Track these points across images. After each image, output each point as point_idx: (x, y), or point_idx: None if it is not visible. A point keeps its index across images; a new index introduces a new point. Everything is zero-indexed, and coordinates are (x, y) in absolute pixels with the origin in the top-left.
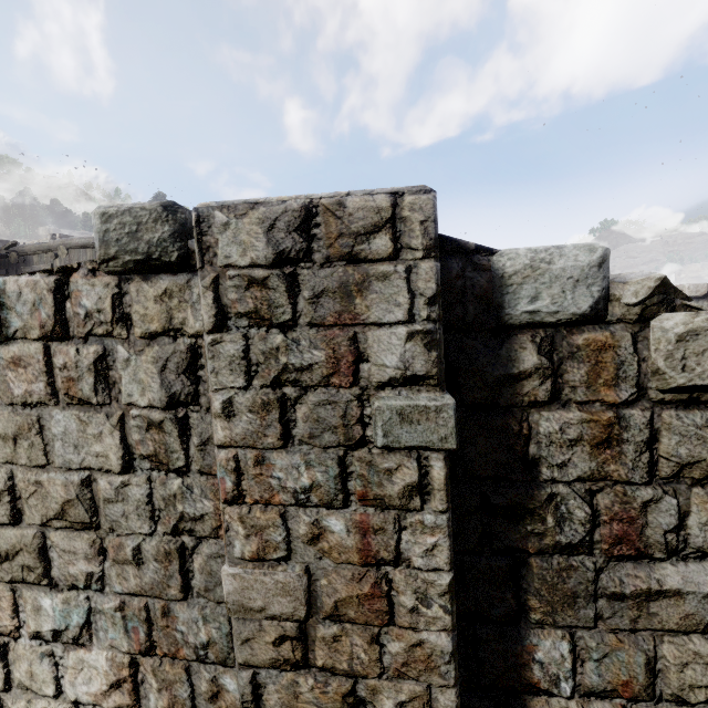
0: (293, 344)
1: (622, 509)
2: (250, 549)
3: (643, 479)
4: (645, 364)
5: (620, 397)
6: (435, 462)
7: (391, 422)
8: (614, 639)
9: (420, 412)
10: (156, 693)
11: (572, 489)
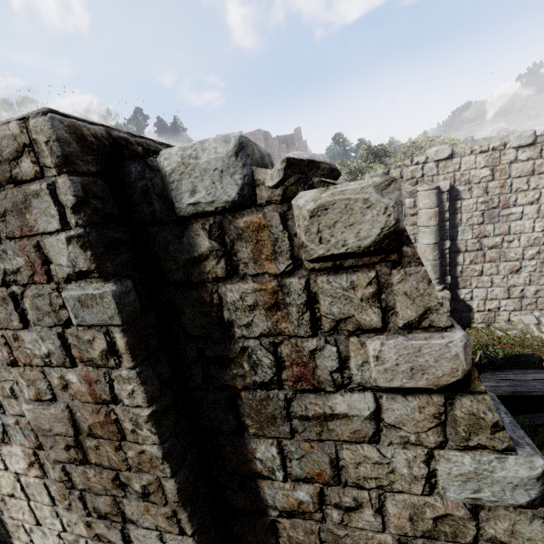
0: (3, 254)
1: (296, 356)
2: (32, 394)
3: (308, 333)
4: (294, 239)
5: (279, 269)
6: (115, 334)
7: (76, 307)
8: (306, 446)
9: (91, 298)
10: (52, 469)
11: (257, 343)
